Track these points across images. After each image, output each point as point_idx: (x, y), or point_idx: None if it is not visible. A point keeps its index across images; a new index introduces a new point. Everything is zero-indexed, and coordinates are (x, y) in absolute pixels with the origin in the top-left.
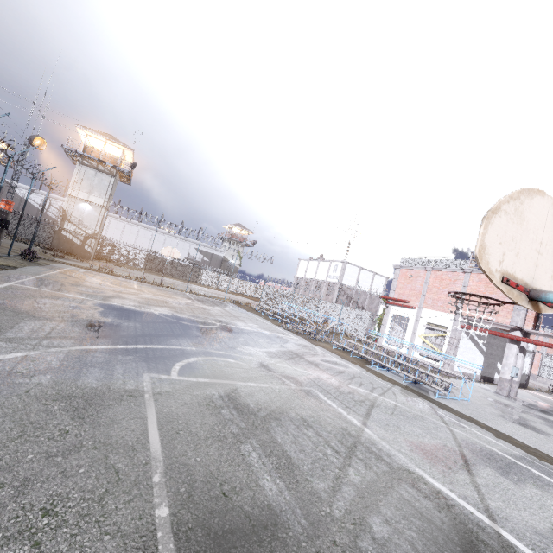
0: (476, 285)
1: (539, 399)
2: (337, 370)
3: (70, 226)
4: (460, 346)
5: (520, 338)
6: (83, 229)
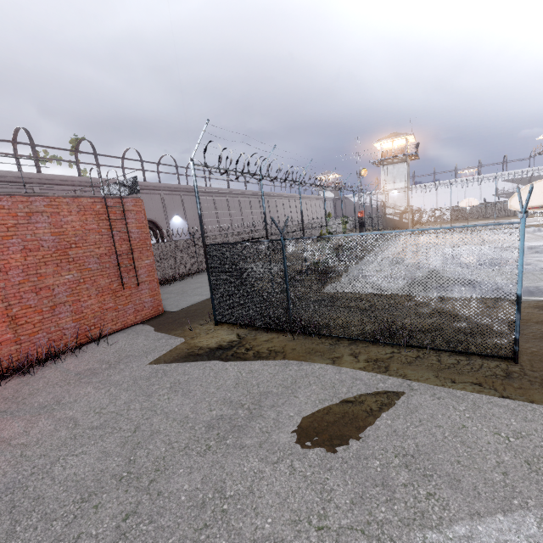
0: None
1: None
2: None
3: (389, 210)
4: None
5: None
6: (397, 209)
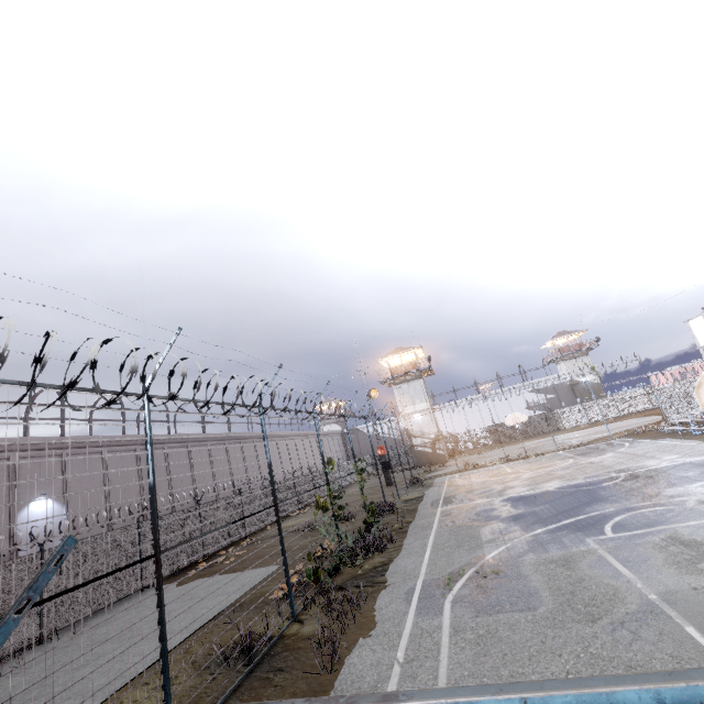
0: None
1: None
2: None
3: (417, 440)
4: None
5: None
6: (426, 437)
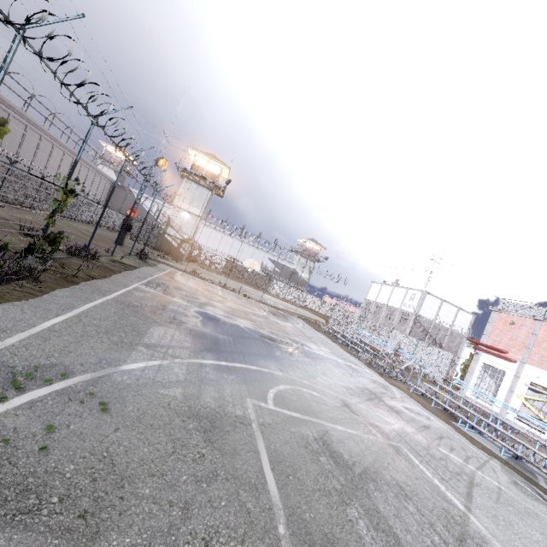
0: None
1: None
2: (421, 423)
3: (171, 231)
4: None
5: None
6: (181, 234)
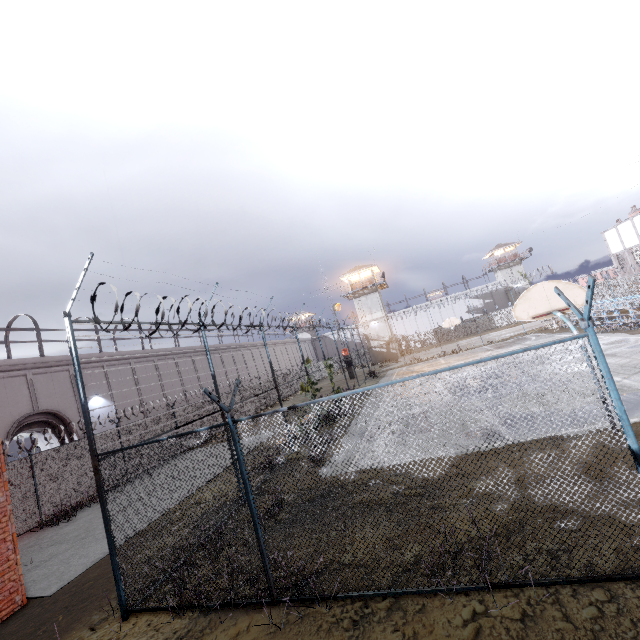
0: None
1: None
2: (639, 350)
3: (374, 343)
4: None
5: None
6: (382, 340)
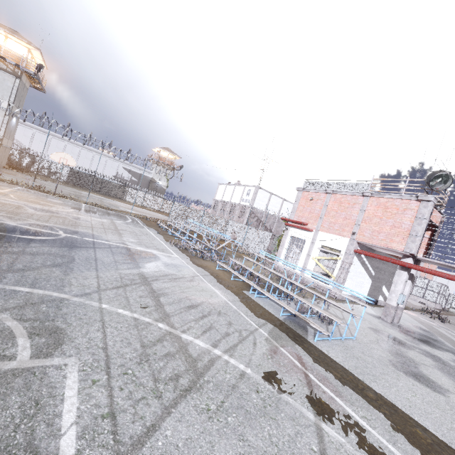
0: (374, 209)
1: (417, 322)
2: (189, 303)
3: None
4: (350, 270)
5: (412, 265)
6: None
